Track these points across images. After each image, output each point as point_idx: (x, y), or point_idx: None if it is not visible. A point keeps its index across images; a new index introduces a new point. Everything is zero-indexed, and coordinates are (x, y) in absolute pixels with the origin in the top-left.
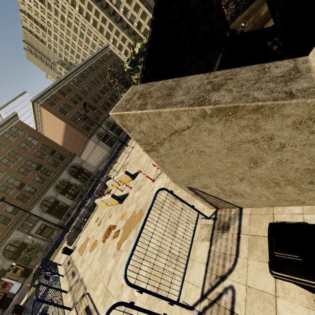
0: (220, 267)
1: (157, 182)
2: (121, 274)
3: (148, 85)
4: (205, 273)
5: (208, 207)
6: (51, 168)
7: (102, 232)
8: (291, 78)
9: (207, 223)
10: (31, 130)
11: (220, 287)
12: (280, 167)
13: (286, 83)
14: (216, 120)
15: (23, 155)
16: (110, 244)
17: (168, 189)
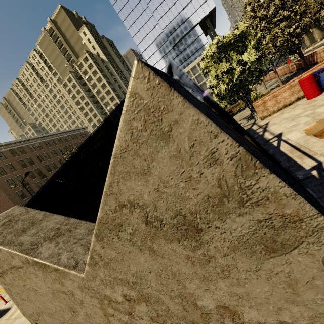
0: None
1: None
2: None
3: (26, 210)
4: None
5: None
6: None
7: None
8: None
9: None
10: None
11: None
12: (90, 320)
13: (85, 251)
14: (37, 268)
15: None
16: None
17: None
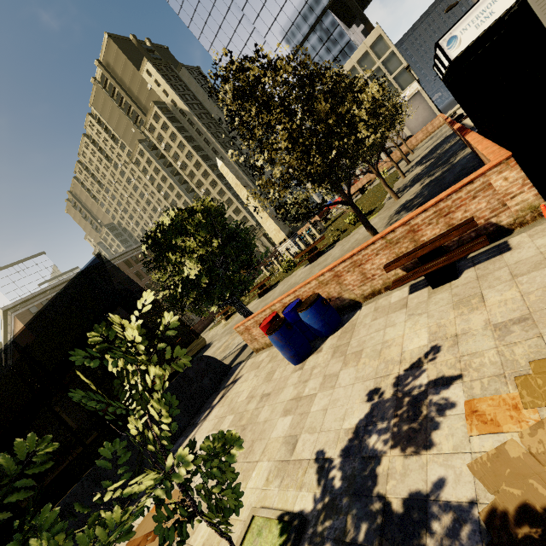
0: None
1: None
2: None
3: None
4: None
5: None
6: None
7: None
8: None
9: None
10: None
11: None
12: None
13: None
14: None
15: None
16: None
17: None
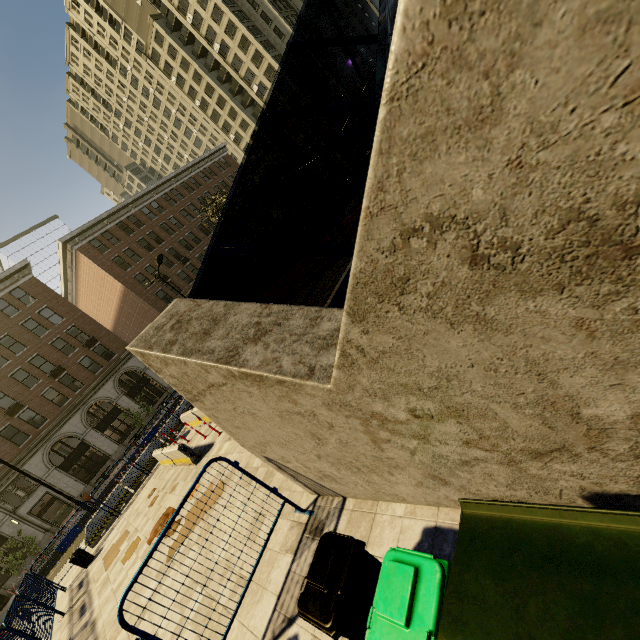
0: (293, 601)
1: None
2: (160, 612)
3: (194, 304)
4: (272, 613)
5: (307, 491)
6: (82, 374)
7: (153, 520)
8: (328, 344)
9: (300, 519)
10: (53, 297)
11: (283, 638)
12: (347, 449)
13: (319, 352)
14: (249, 383)
15: (29, 346)
16: (160, 548)
17: None
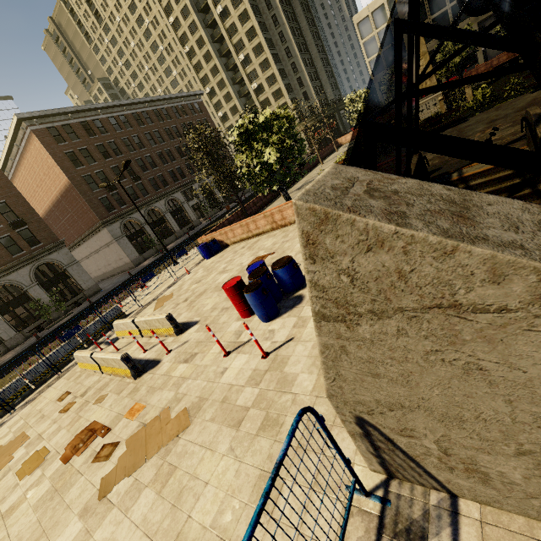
0: None
1: (236, 359)
2: None
3: (380, 176)
4: None
5: (369, 467)
6: None
7: (69, 432)
8: None
9: (363, 506)
10: None
11: None
12: None
13: None
14: None
15: None
16: (83, 474)
17: (261, 384)
